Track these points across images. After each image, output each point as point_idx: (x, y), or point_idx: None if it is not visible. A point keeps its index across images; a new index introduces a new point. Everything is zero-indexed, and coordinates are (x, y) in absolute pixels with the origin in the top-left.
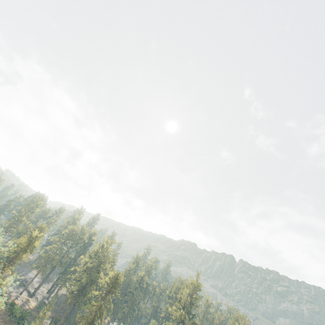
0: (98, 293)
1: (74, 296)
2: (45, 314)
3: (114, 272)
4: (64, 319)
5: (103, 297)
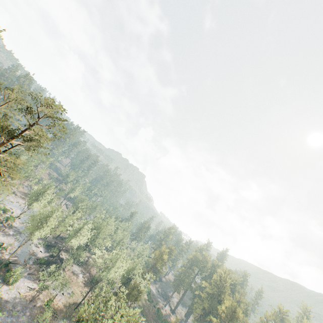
0: (216, 320)
1: (199, 319)
2: None
3: (229, 302)
4: None
5: None
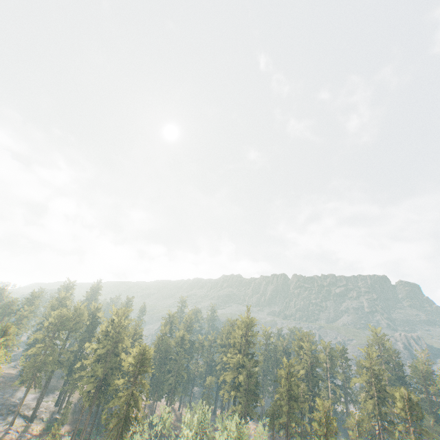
0: (124, 381)
1: (92, 396)
2: (55, 436)
3: (137, 349)
4: (90, 427)
5: (133, 382)
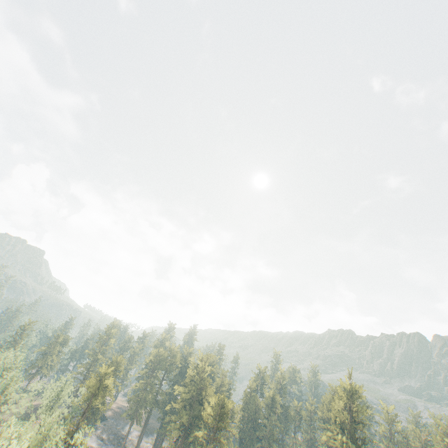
0: (203, 433)
1: (178, 444)
2: None
3: (215, 398)
4: None
5: (211, 437)
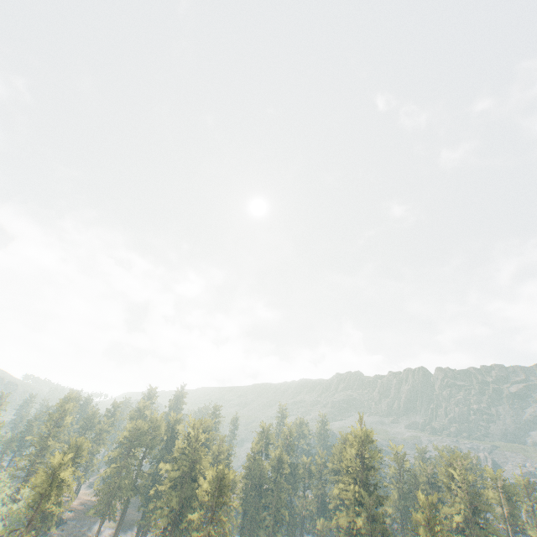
0: (199, 515)
1: (167, 534)
2: None
3: (213, 471)
4: None
5: (209, 517)
